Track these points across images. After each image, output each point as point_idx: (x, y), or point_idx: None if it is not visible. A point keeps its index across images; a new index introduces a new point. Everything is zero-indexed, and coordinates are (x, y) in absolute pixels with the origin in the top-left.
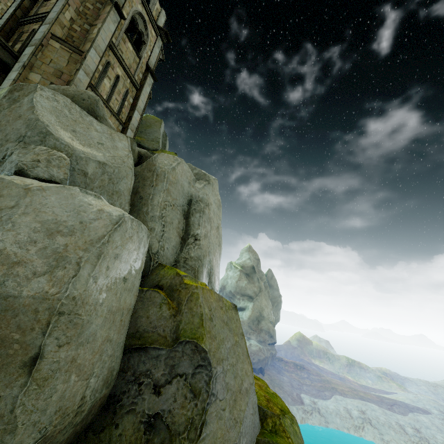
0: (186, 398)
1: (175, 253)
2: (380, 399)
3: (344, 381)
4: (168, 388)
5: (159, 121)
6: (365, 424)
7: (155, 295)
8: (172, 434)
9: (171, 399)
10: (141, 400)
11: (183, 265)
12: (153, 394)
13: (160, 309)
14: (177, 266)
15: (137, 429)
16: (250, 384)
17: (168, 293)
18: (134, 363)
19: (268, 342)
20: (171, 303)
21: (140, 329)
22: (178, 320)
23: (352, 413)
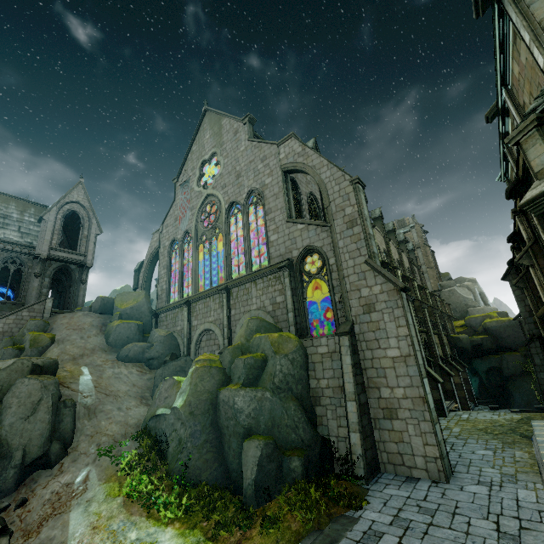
0: None
1: None
2: None
3: None
4: None
5: None
6: None
7: None
8: None
9: None
10: None
11: None
12: None
13: None
14: None
15: None
16: None
17: None
18: None
19: None
20: None
21: None
22: None
23: None
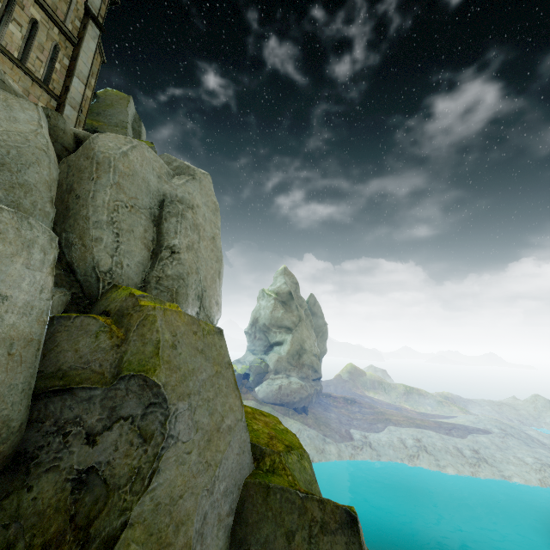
0: (133, 445)
1: (143, 272)
2: (438, 424)
3: (400, 411)
4: (106, 436)
5: (125, 97)
6: (421, 452)
7: (90, 322)
8: (110, 489)
9: (110, 449)
10: (67, 454)
11: (155, 286)
12: (86, 445)
13: (96, 339)
14: (146, 288)
15: (61, 489)
16: (236, 421)
17: (116, 320)
18: (55, 409)
19: (312, 377)
20: (115, 331)
21: (64, 367)
22: (123, 351)
23: (406, 442)
